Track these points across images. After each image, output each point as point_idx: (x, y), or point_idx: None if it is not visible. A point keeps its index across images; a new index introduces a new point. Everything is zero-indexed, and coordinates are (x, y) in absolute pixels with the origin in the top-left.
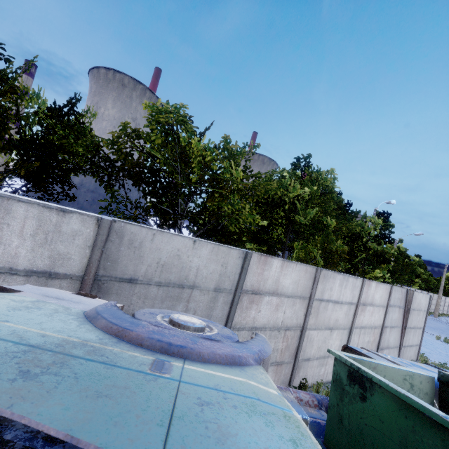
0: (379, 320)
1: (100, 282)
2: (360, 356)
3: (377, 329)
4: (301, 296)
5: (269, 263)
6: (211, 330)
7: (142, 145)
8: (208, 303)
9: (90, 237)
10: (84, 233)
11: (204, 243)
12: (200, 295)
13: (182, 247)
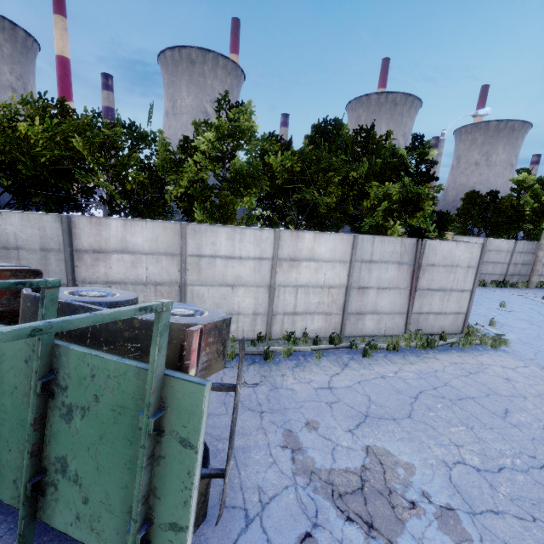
0: (337, 278)
1: None
2: None
3: (337, 289)
4: (167, 253)
5: (106, 224)
6: None
7: None
8: (40, 261)
9: None
10: None
11: (11, 213)
12: (29, 254)
13: None
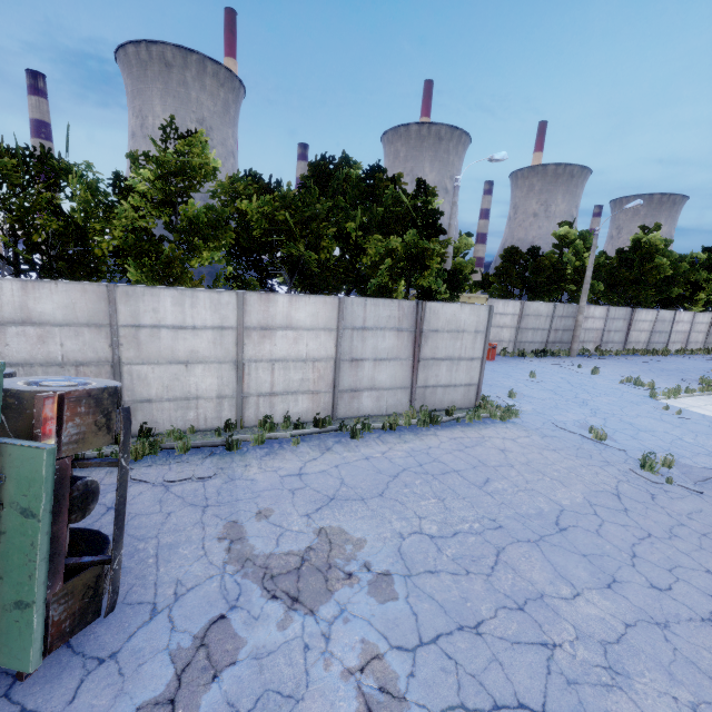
0: (322, 349)
1: None
2: None
3: (324, 362)
4: (90, 323)
5: None
6: None
7: None
8: None
9: None
10: None
11: None
12: None
13: None
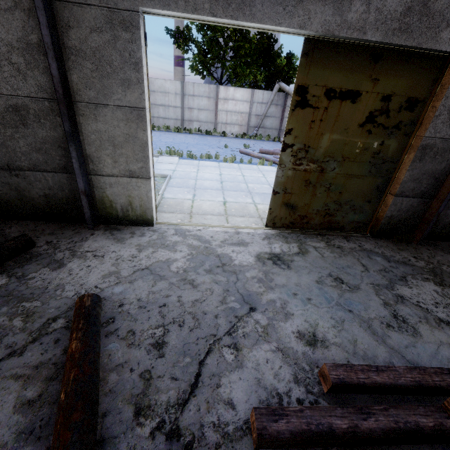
0: None
1: None
2: None
3: None
4: None
5: None
6: None
7: None
8: None
9: None
10: None
11: None
12: None
13: None
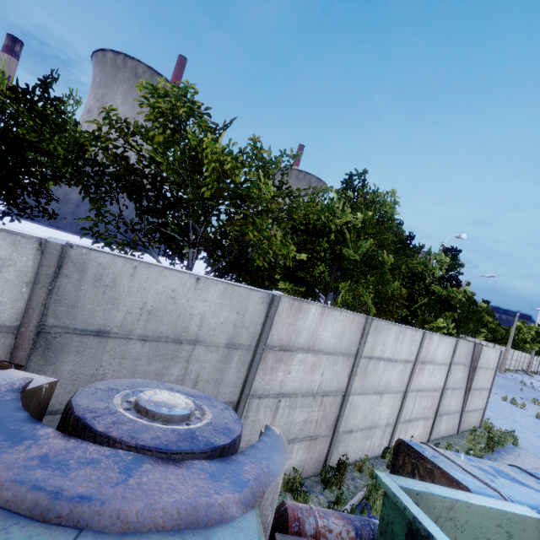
0: (439, 381)
1: (49, 335)
2: (428, 484)
3: (437, 392)
4: (345, 353)
5: (305, 310)
6: (203, 414)
7: (138, 144)
8: (216, 363)
9: (28, 269)
10: (18, 262)
11: (212, 282)
12: (206, 352)
13: (179, 286)
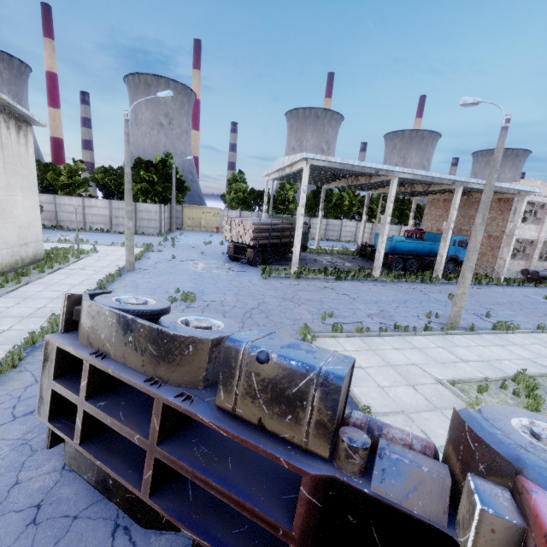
0: (106, 213)
1: None
2: None
3: (107, 216)
4: (51, 203)
5: None
6: None
7: None
8: None
9: None
10: None
11: None
12: None
13: None
